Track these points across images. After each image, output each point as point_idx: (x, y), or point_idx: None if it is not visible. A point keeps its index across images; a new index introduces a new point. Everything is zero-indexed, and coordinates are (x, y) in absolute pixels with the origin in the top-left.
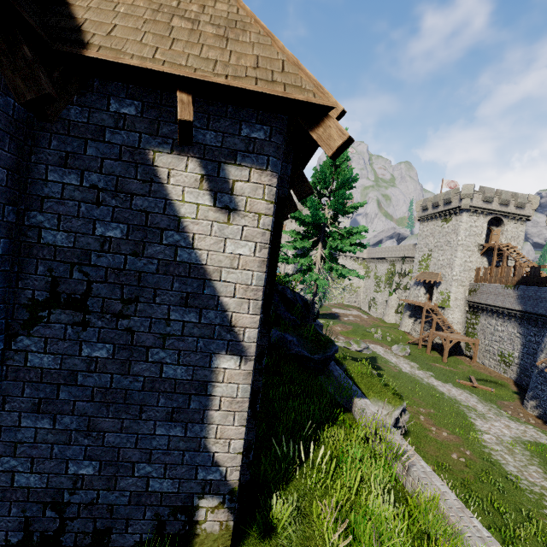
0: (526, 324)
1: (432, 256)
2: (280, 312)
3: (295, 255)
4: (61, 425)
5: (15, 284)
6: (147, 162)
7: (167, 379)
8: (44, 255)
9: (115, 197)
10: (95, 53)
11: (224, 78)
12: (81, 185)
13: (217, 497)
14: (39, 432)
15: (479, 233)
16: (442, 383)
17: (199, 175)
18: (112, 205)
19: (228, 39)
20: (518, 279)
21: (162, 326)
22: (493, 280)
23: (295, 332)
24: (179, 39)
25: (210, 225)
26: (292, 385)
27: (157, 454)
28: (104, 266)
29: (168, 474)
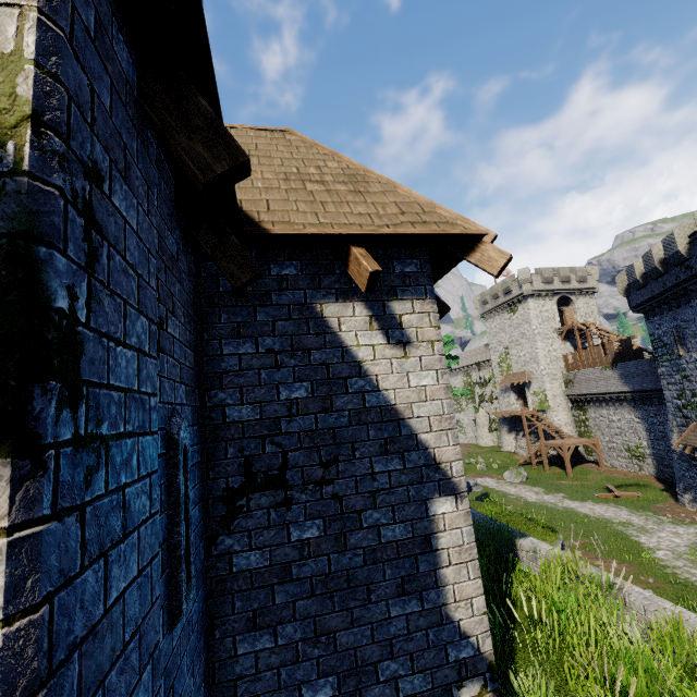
0: (640, 405)
1: (510, 354)
2: None
3: None
4: (284, 638)
5: (206, 475)
6: (316, 316)
7: (388, 543)
8: (231, 434)
9: (293, 357)
10: (278, 229)
11: (385, 227)
12: (257, 351)
13: (477, 679)
14: (260, 657)
15: (552, 317)
16: (580, 503)
17: (367, 317)
18: (291, 365)
19: (359, 192)
20: (612, 356)
21: (368, 482)
22: (586, 365)
23: None
24: (322, 201)
25: (389, 363)
26: None
27: (398, 643)
28: (296, 431)
29: (417, 667)
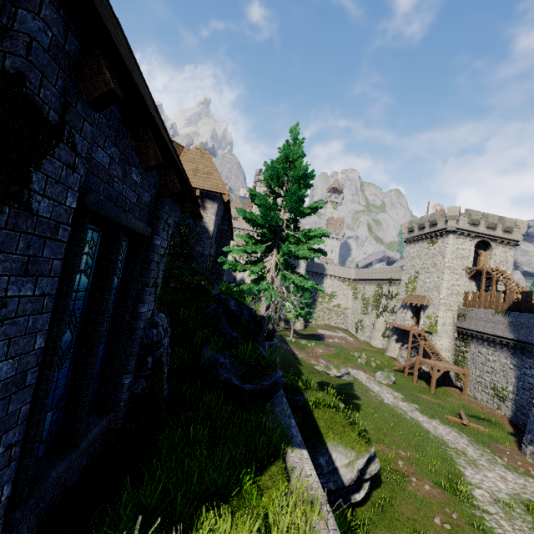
0: (519, 354)
1: (418, 278)
2: (222, 327)
3: (249, 261)
4: None
5: None
6: None
7: None
8: None
9: None
10: None
11: None
12: None
13: None
14: None
15: (467, 256)
16: (428, 418)
17: None
18: None
19: None
20: (509, 304)
21: None
22: (482, 305)
23: (231, 352)
24: None
25: None
26: (207, 424)
27: None
28: None
29: None
